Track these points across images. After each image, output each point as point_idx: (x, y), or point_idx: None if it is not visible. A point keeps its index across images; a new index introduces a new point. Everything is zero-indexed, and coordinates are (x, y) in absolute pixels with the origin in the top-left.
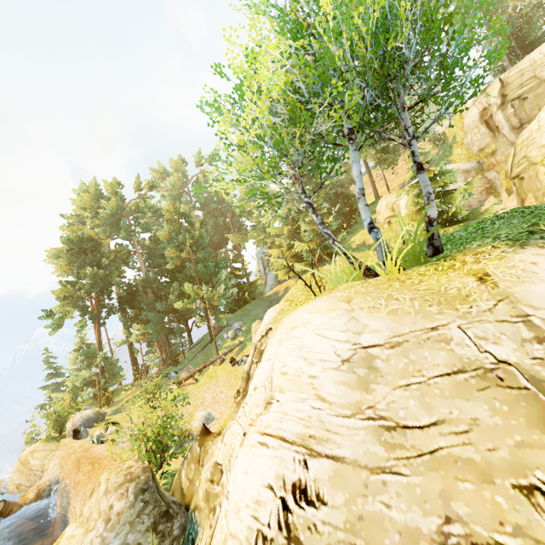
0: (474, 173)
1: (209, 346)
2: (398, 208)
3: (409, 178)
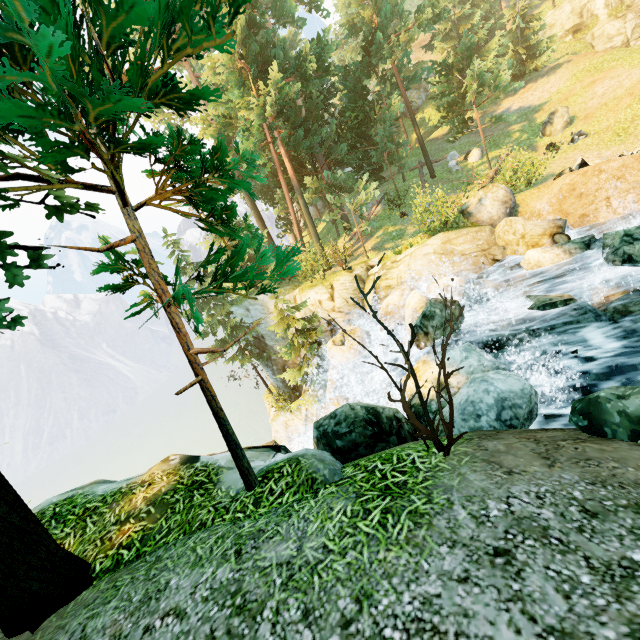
0: None
1: (431, 180)
2: (588, 12)
3: None
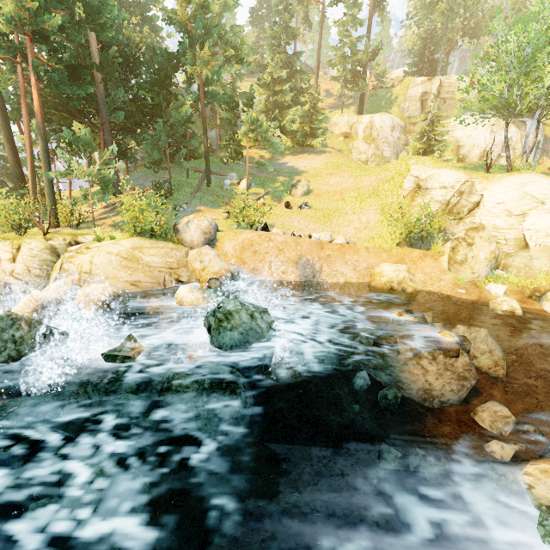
0: (403, 131)
1: (205, 188)
2: (355, 129)
3: (421, 119)
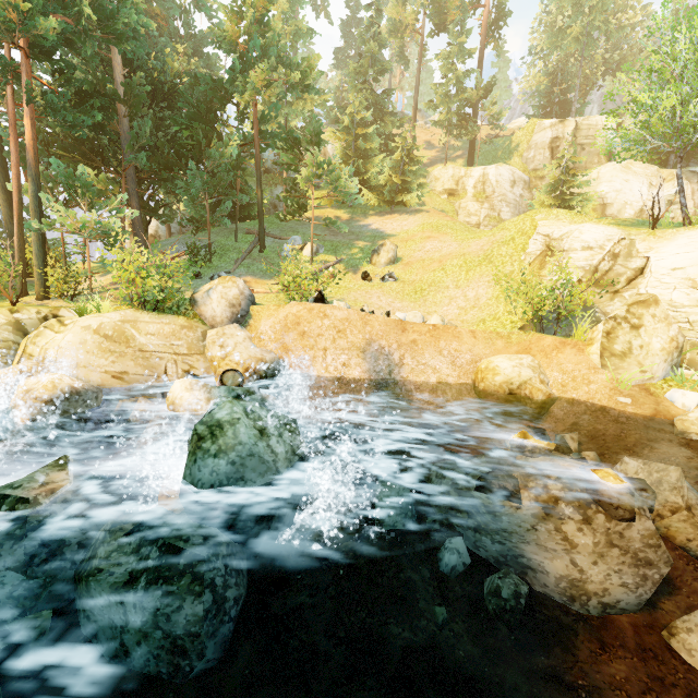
0: (527, 187)
1: (257, 253)
2: (463, 185)
3: (551, 166)
